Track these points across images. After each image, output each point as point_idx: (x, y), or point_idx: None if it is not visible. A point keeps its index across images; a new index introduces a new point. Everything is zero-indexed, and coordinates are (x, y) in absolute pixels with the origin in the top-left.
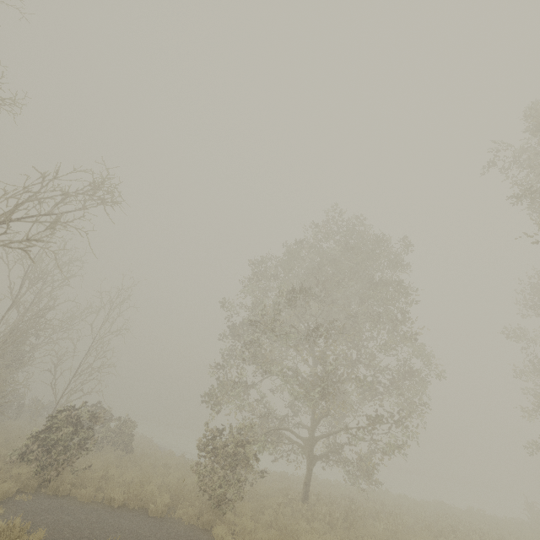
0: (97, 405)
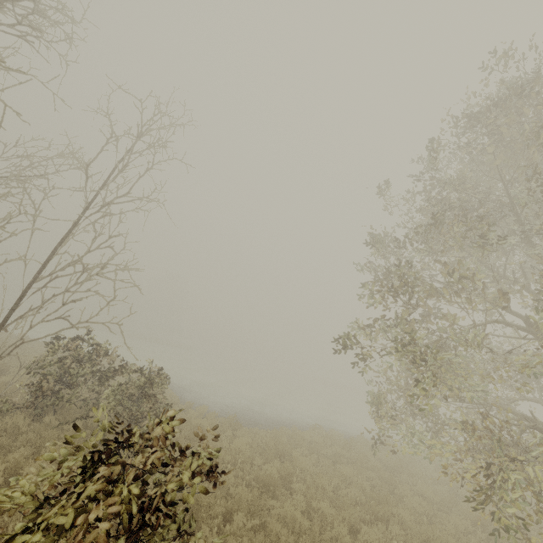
0: (82, 337)
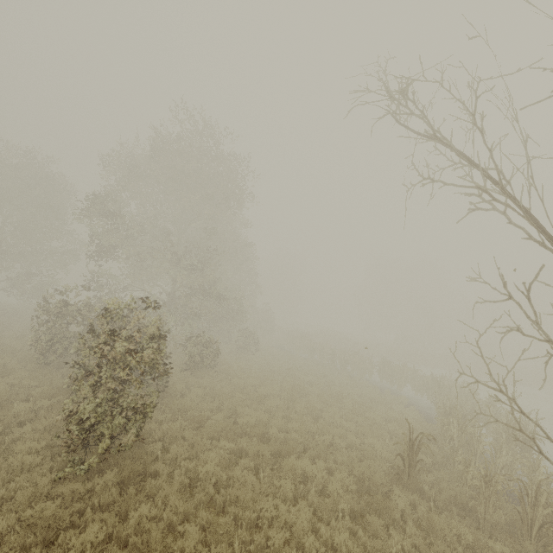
0: None
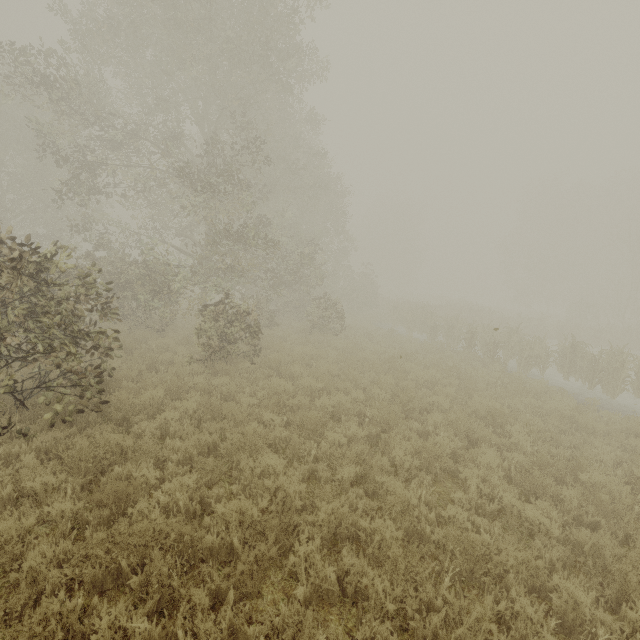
0: None
